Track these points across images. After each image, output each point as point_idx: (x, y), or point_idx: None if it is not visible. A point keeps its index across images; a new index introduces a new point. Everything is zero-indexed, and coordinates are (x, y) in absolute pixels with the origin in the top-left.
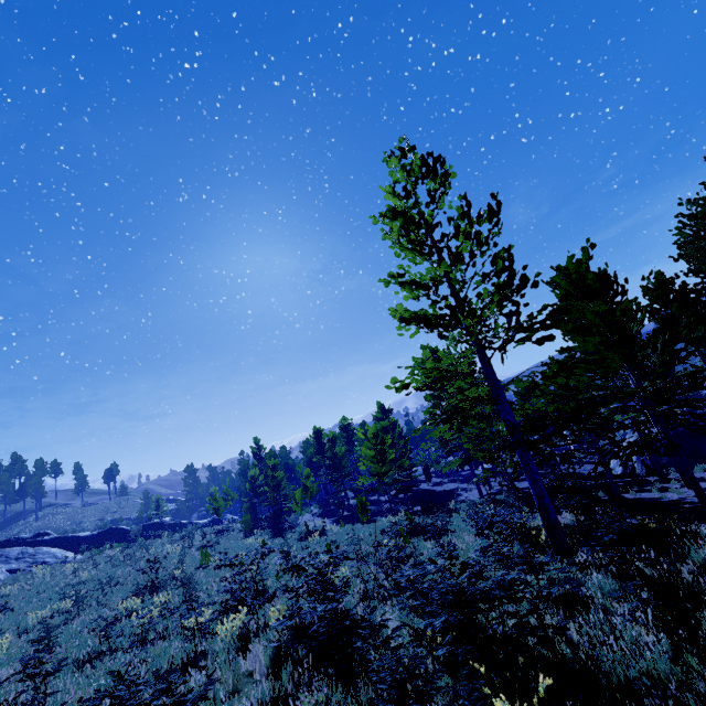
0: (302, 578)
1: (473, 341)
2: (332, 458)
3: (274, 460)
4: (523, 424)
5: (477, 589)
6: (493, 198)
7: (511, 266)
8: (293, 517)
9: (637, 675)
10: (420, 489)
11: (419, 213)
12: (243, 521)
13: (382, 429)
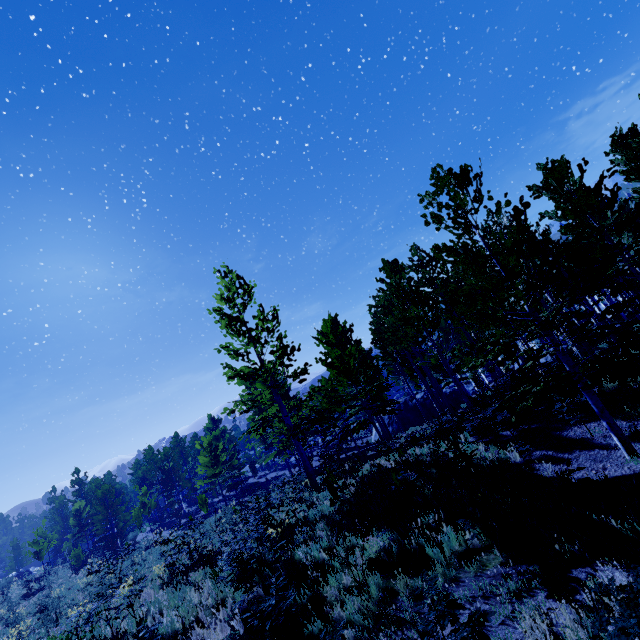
0: (161, 563)
1: (269, 383)
2: (167, 472)
3: (105, 487)
4: (294, 425)
5: (267, 502)
6: (274, 310)
7: (284, 346)
8: (132, 536)
9: (318, 513)
10: (249, 483)
11: (237, 316)
12: (72, 556)
13: (214, 438)
